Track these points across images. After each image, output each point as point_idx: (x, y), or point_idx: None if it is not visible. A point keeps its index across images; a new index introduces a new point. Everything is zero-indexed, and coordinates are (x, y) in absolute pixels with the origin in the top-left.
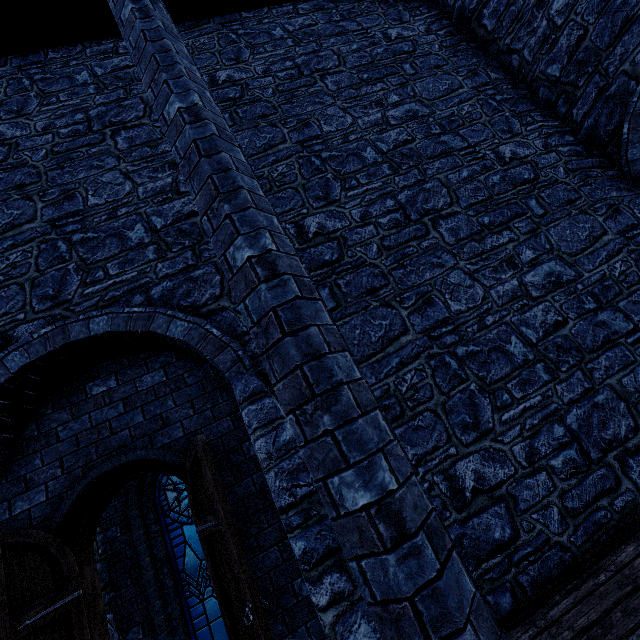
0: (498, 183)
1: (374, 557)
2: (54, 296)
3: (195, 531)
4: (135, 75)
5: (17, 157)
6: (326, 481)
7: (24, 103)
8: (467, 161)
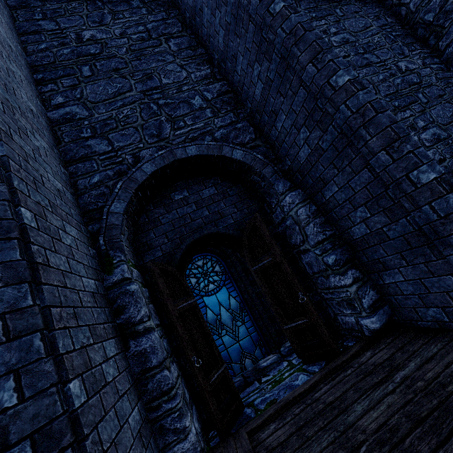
0: (400, 83)
1: (440, 198)
2: (157, 135)
3: (211, 300)
4: (170, 4)
5: (108, 51)
6: (408, 175)
7: (102, 17)
8: (381, 70)
